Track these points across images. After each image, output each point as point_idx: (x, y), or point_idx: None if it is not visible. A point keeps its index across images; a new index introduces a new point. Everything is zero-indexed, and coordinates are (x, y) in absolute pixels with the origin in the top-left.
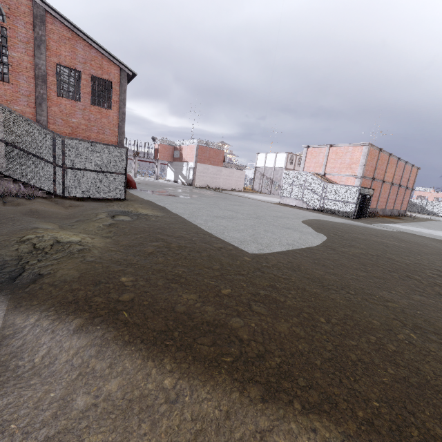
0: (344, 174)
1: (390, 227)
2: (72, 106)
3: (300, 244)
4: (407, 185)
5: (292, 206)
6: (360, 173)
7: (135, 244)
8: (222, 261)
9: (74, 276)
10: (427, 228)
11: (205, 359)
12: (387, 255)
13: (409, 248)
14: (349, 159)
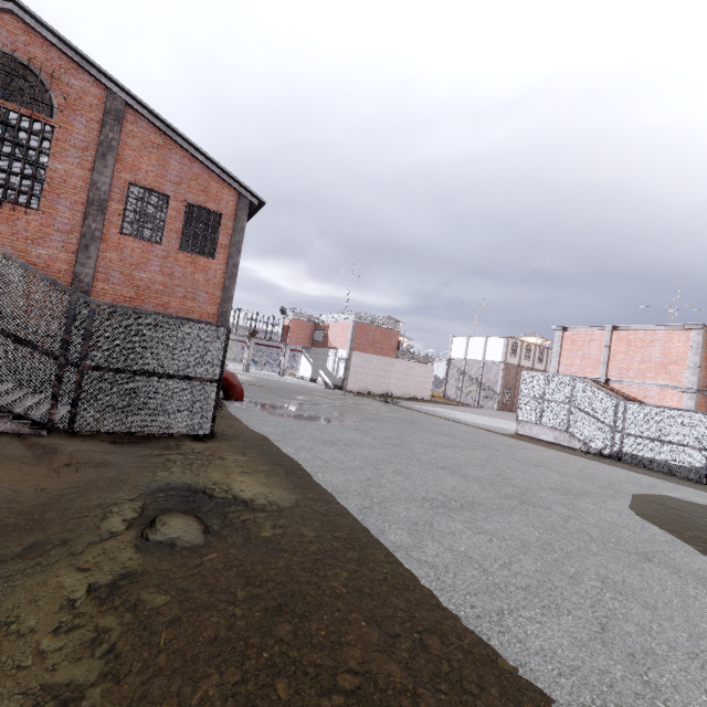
0: (653, 382)
1: None
2: (145, 252)
3: None
4: None
5: (547, 442)
6: (693, 382)
7: None
8: None
9: None
10: None
11: None
12: None
13: None
14: (661, 353)
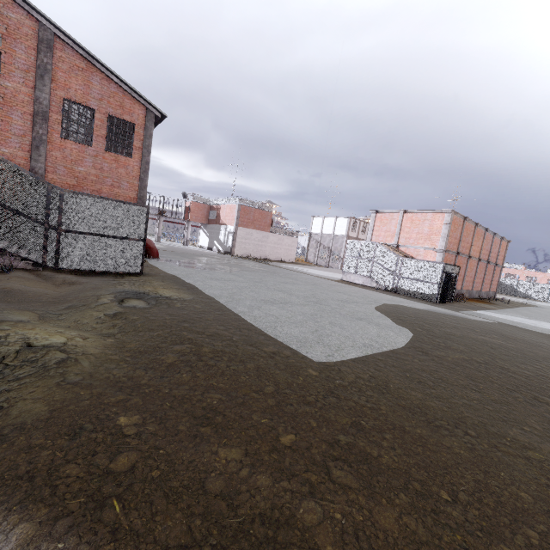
0: (422, 246)
1: (484, 316)
2: (80, 152)
3: (380, 344)
4: (496, 261)
5: (358, 284)
6: (442, 245)
7: (149, 349)
8: (276, 377)
9: (39, 416)
10: (528, 317)
11: None
12: (497, 362)
13: (520, 351)
14: (428, 228)
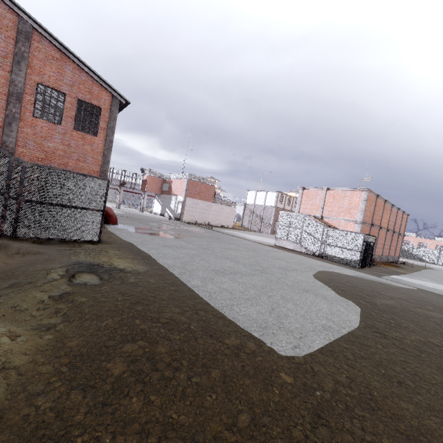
0: (343, 218)
1: (404, 282)
2: (50, 129)
3: (337, 325)
4: (399, 231)
5: (289, 249)
6: (360, 218)
7: (93, 349)
8: (248, 393)
9: None
10: (436, 281)
11: None
12: None
13: None
14: (348, 203)
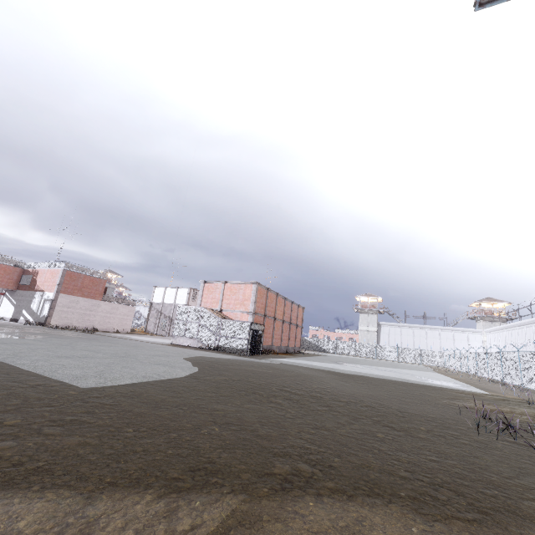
0: (239, 310)
1: (276, 360)
2: None
3: (160, 376)
4: (297, 323)
5: (186, 346)
6: (252, 309)
7: None
8: (29, 396)
9: None
10: (309, 360)
11: None
12: (248, 379)
13: (273, 373)
14: (242, 295)
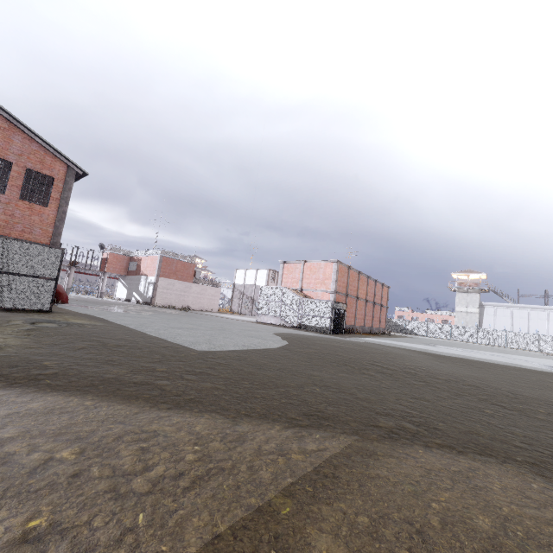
0: (319, 289)
1: (361, 339)
2: None
3: (257, 346)
4: (381, 302)
5: (270, 324)
6: (333, 288)
7: (63, 343)
8: (165, 354)
9: None
10: (396, 341)
11: (126, 396)
12: (337, 353)
13: (361, 350)
14: (323, 274)
